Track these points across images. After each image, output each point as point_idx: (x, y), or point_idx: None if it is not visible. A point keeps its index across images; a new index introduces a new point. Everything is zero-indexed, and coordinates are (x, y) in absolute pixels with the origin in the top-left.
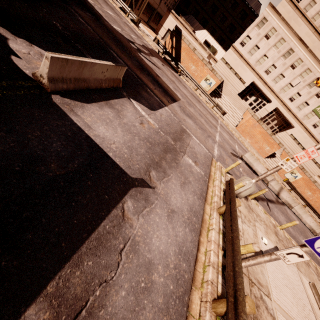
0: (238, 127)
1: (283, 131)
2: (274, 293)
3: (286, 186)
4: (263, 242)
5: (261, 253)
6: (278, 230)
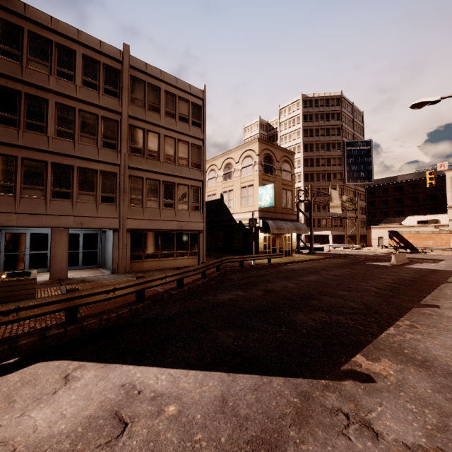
0: None
1: None
2: None
3: None
4: None
5: None
6: None
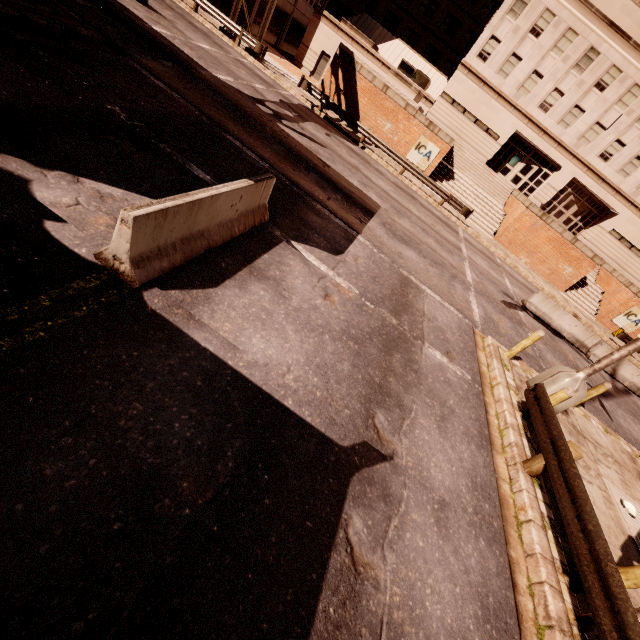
0: (499, 236)
1: (594, 225)
2: None
3: (620, 345)
4: (628, 512)
5: (633, 544)
6: None
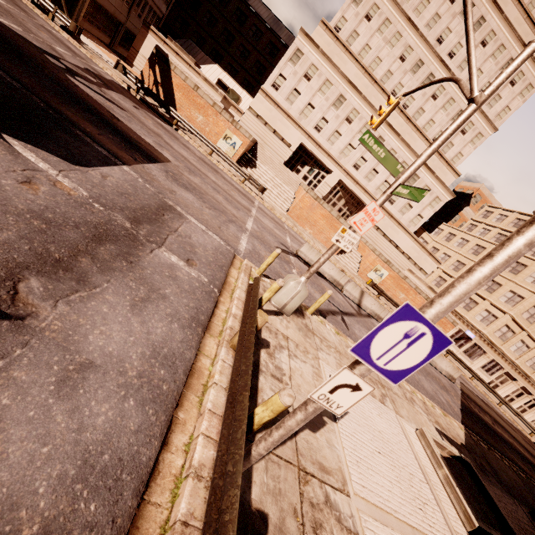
0: (290, 212)
1: (356, 213)
2: (355, 477)
3: (373, 292)
4: None
5: None
6: None
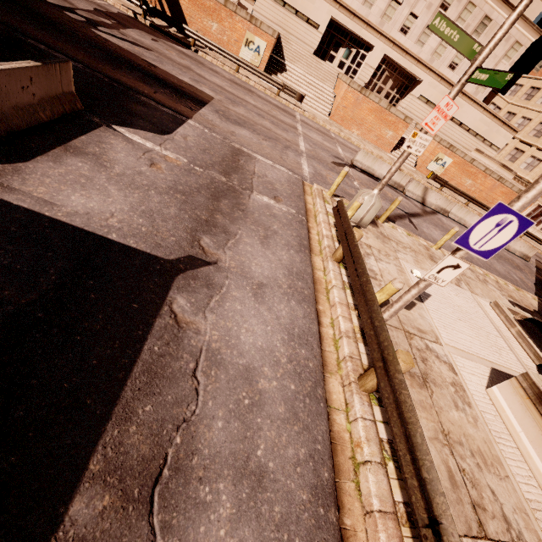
0: (333, 116)
1: (407, 94)
2: (444, 335)
3: (434, 185)
4: (415, 276)
5: None
6: (434, 252)
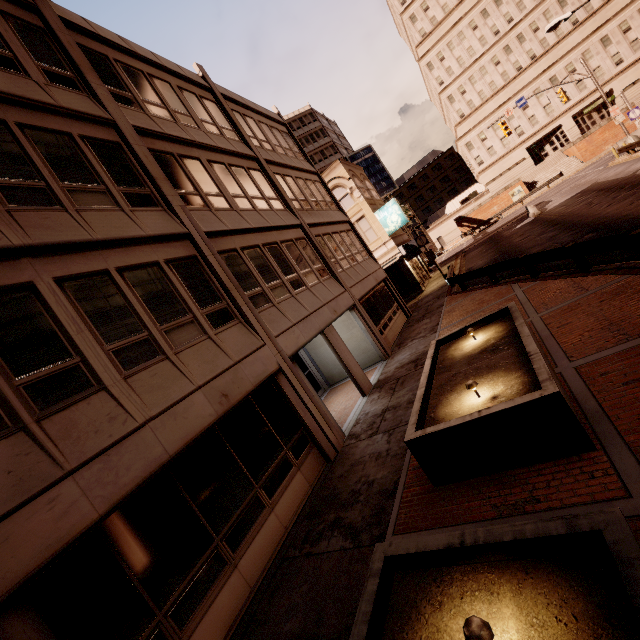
0: (584, 160)
1: (614, 101)
2: None
3: None
4: None
5: None
6: None
